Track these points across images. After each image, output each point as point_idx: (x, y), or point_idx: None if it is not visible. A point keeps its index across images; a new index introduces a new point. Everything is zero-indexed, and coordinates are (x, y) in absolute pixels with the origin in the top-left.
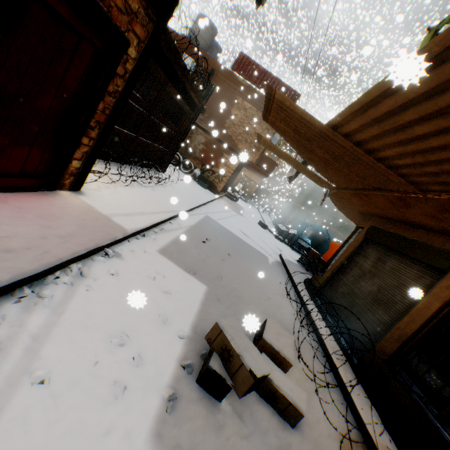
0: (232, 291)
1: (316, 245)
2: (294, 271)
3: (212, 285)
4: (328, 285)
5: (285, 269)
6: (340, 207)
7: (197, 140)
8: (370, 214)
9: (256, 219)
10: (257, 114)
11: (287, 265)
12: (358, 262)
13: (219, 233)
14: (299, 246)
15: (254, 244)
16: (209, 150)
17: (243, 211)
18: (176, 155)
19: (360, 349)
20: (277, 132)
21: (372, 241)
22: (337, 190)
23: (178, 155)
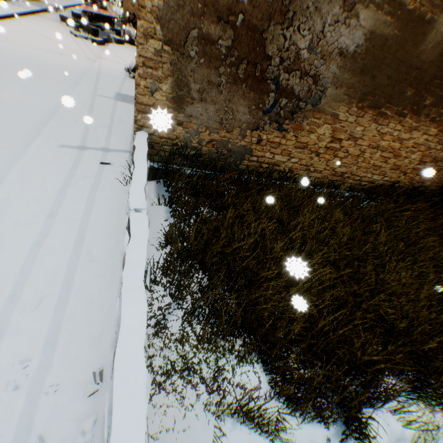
0: None
1: None
2: None
3: None
4: None
5: None
6: None
7: None
8: None
9: None
10: None
11: None
12: None
13: None
14: None
15: None
16: None
17: None
18: None
19: None
20: None
21: None
22: None
23: None
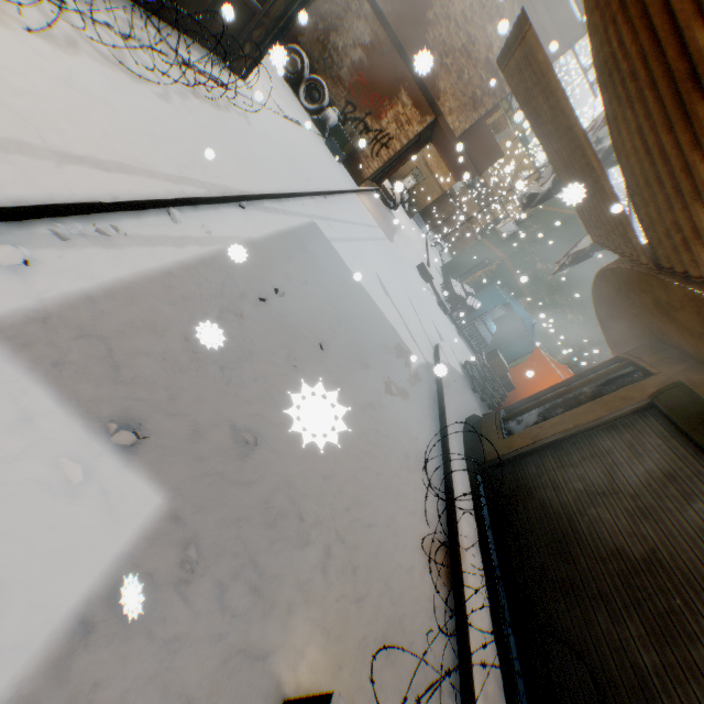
0: (272, 495)
1: (500, 336)
2: (452, 395)
3: (199, 484)
4: (515, 464)
5: (436, 386)
6: (604, 301)
7: (354, 36)
8: (686, 352)
9: (416, 255)
10: (510, 12)
11: (443, 379)
12: (608, 453)
13: (322, 275)
14: (472, 331)
15: (395, 316)
16: (374, 70)
17: (398, 235)
18: (297, 56)
19: (546, 685)
20: (596, 15)
21: (665, 420)
22: (650, 269)
23: (303, 58)
